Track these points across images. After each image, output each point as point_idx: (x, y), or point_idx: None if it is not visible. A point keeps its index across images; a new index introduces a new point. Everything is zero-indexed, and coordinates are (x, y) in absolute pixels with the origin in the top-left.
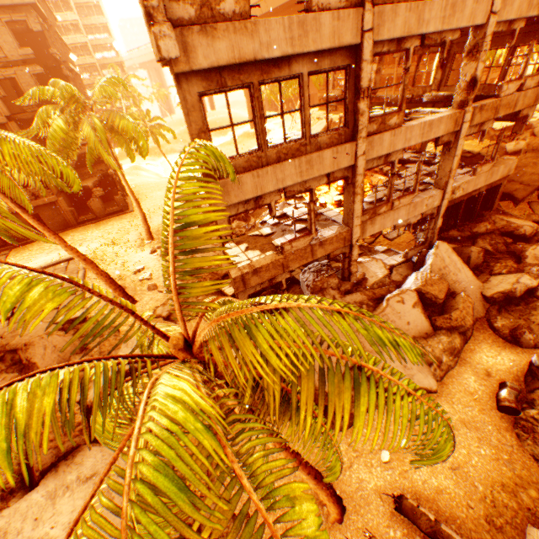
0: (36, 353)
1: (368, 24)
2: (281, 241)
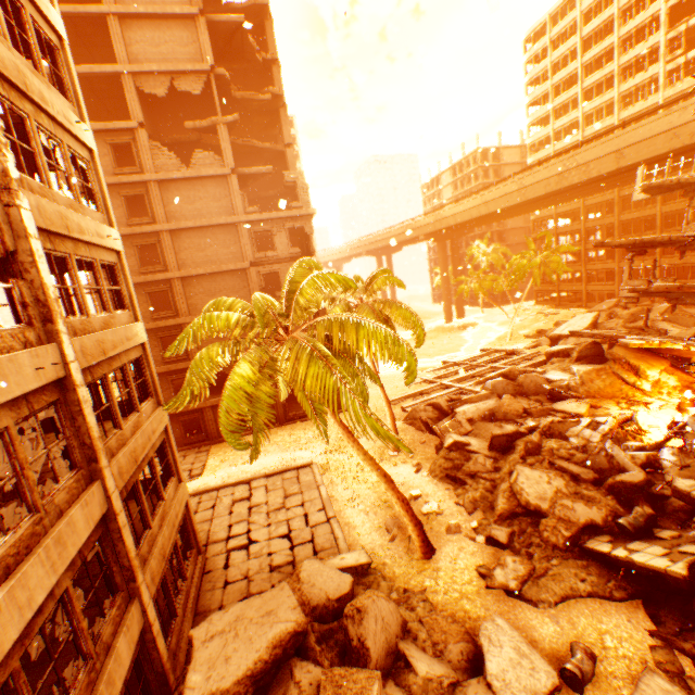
0: (368, 628)
1: None
2: None
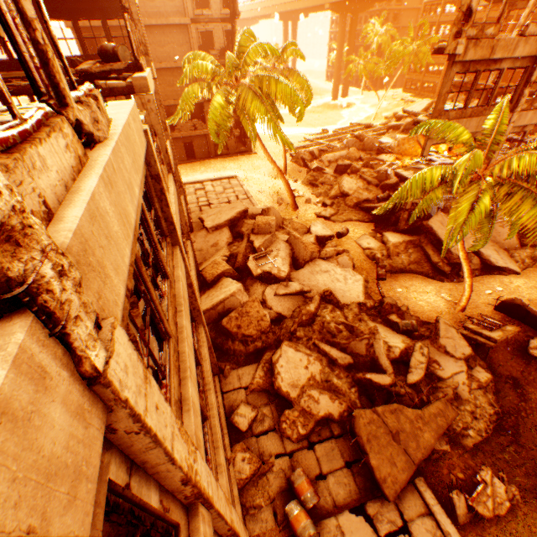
0: (271, 215)
1: None
2: None
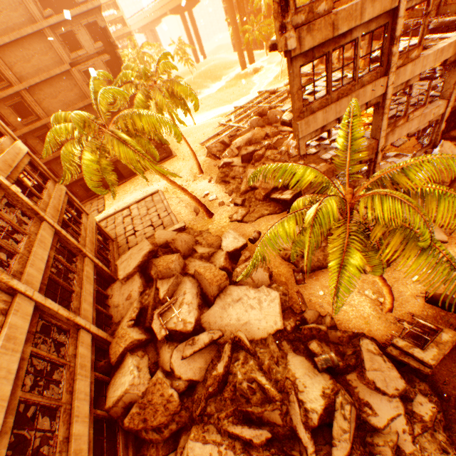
0: (178, 244)
1: None
2: (327, 156)
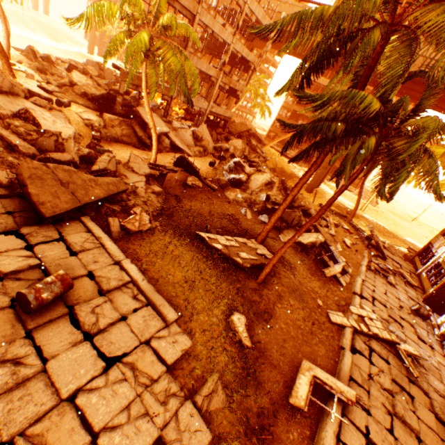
0: None
1: (199, 12)
2: None
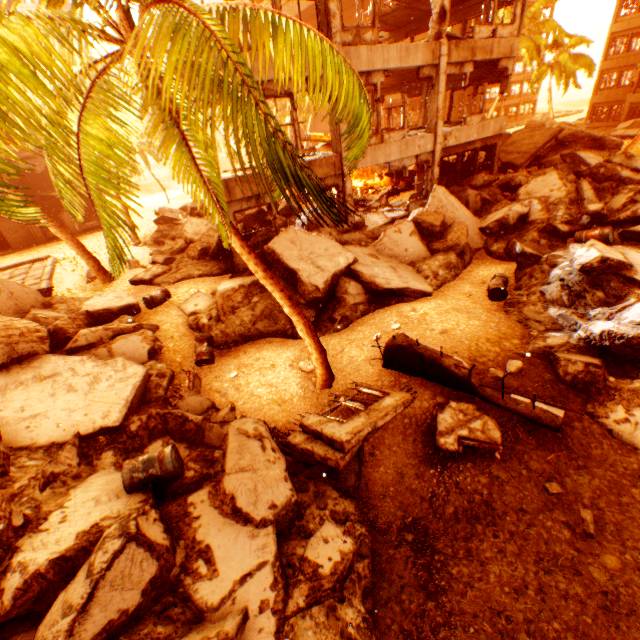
0: None
1: None
2: None
